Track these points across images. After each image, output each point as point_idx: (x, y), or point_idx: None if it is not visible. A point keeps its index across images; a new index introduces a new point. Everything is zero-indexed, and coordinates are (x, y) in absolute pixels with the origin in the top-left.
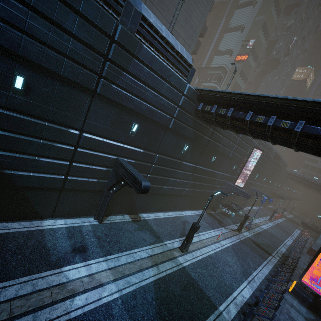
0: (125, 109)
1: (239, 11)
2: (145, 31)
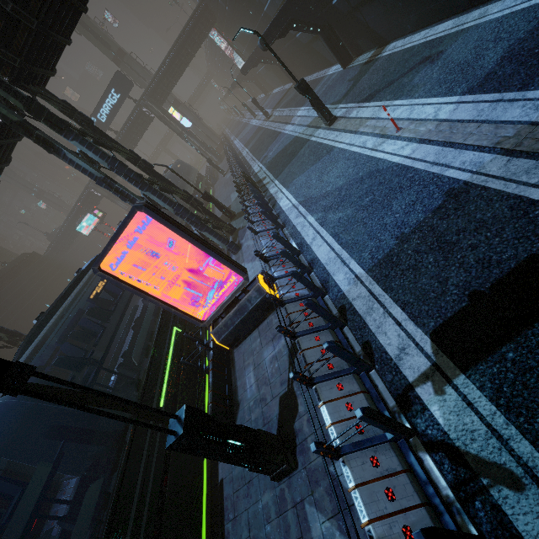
0: None
1: None
2: None
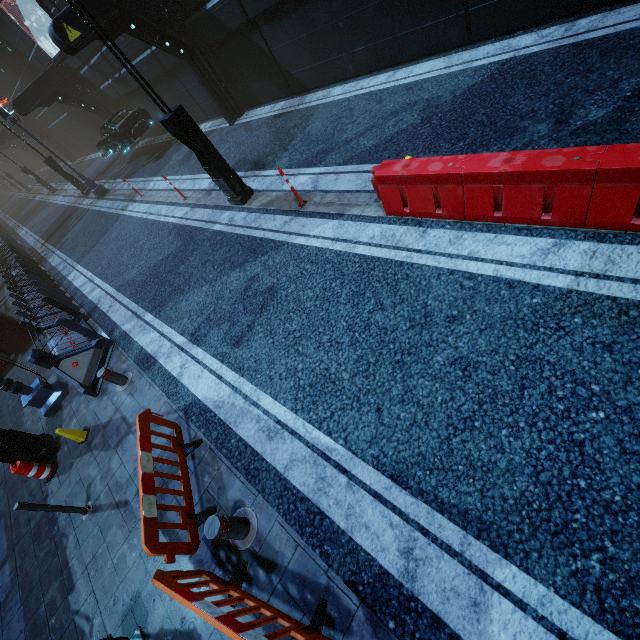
0: None
1: None
2: None
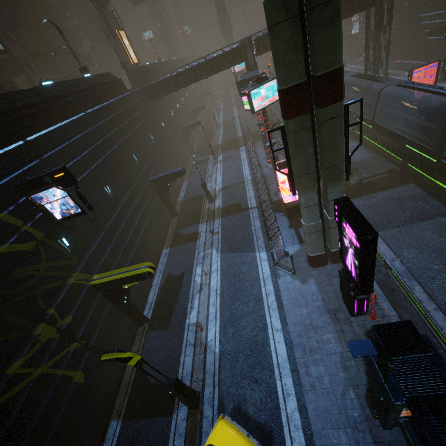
0: None
1: None
2: None
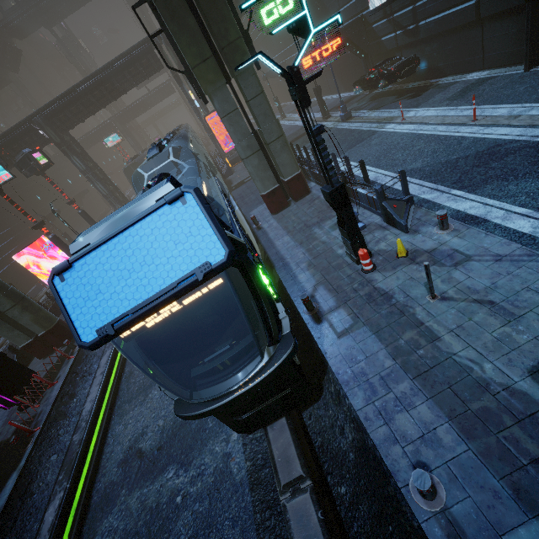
0: None
1: None
2: None
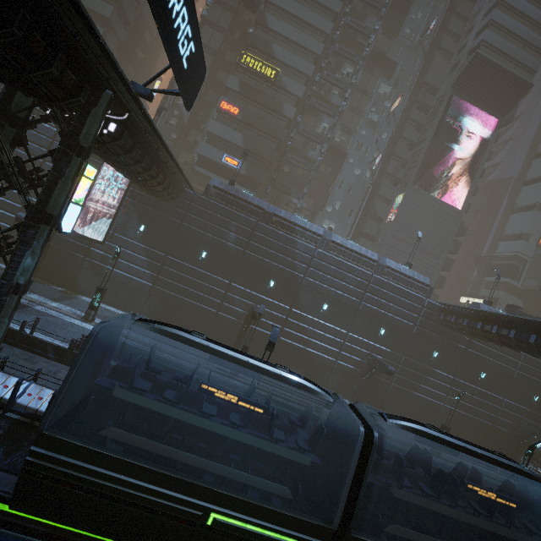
0: (375, 318)
1: (528, 188)
2: (389, 272)
